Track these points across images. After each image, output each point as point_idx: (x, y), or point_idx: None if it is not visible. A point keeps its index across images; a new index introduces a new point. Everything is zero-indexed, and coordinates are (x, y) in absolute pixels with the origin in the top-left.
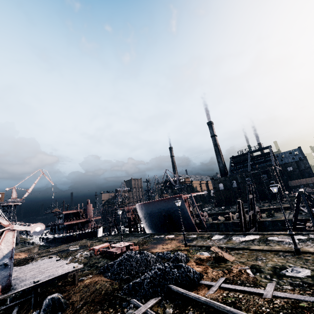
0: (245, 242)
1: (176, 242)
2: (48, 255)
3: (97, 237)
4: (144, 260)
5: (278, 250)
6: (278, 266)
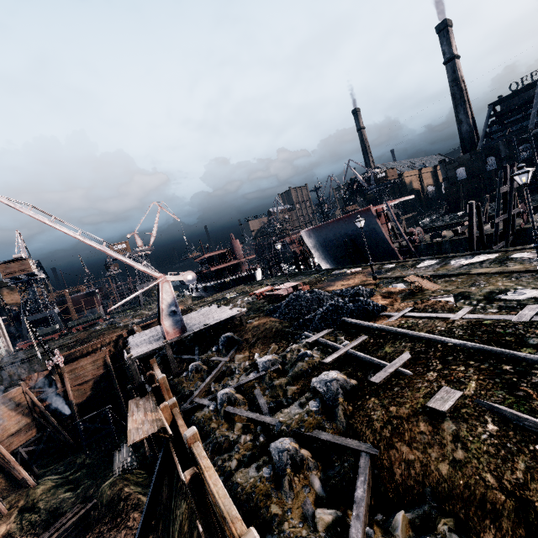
0: (468, 266)
1: (362, 276)
2: (206, 305)
3: (257, 281)
4: (316, 299)
5: (513, 271)
6: (497, 291)
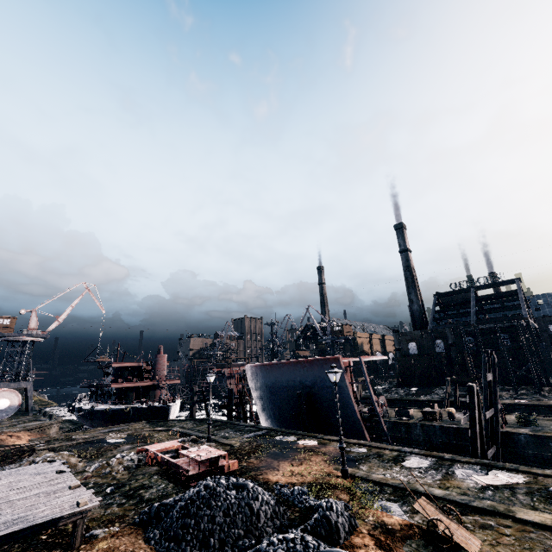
0: (493, 491)
1: (322, 461)
2: (63, 448)
3: (167, 420)
4: (246, 508)
5: None
6: None
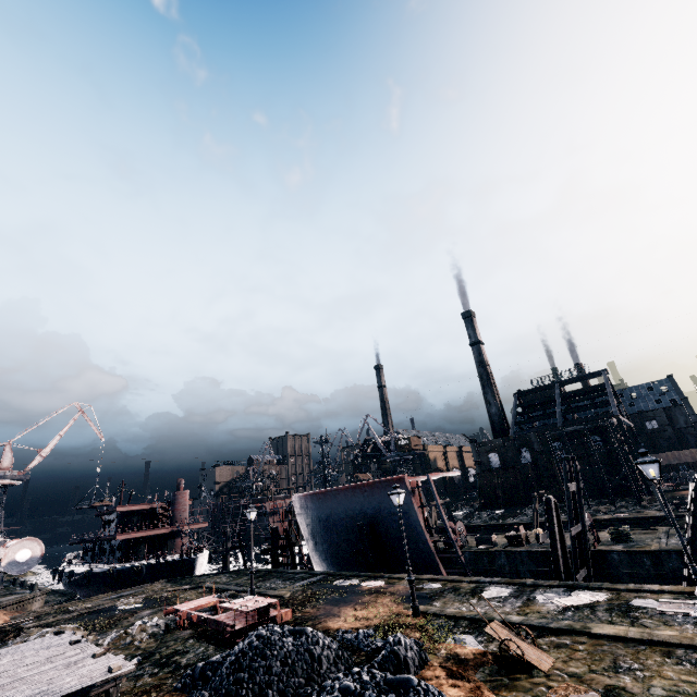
0: (573, 611)
1: (390, 602)
2: (61, 622)
3: (193, 576)
4: (306, 655)
5: (671, 642)
6: (685, 696)
